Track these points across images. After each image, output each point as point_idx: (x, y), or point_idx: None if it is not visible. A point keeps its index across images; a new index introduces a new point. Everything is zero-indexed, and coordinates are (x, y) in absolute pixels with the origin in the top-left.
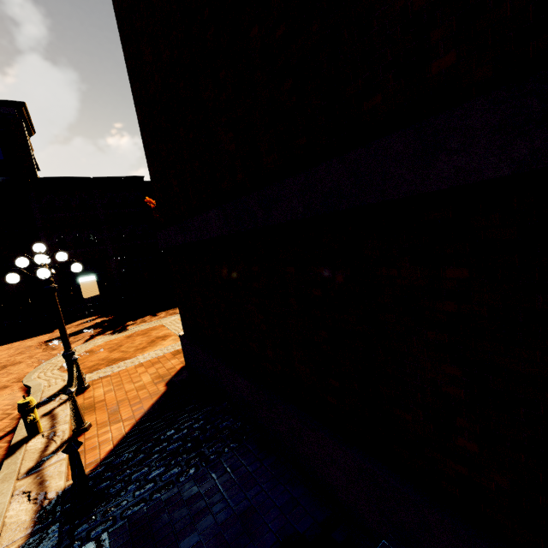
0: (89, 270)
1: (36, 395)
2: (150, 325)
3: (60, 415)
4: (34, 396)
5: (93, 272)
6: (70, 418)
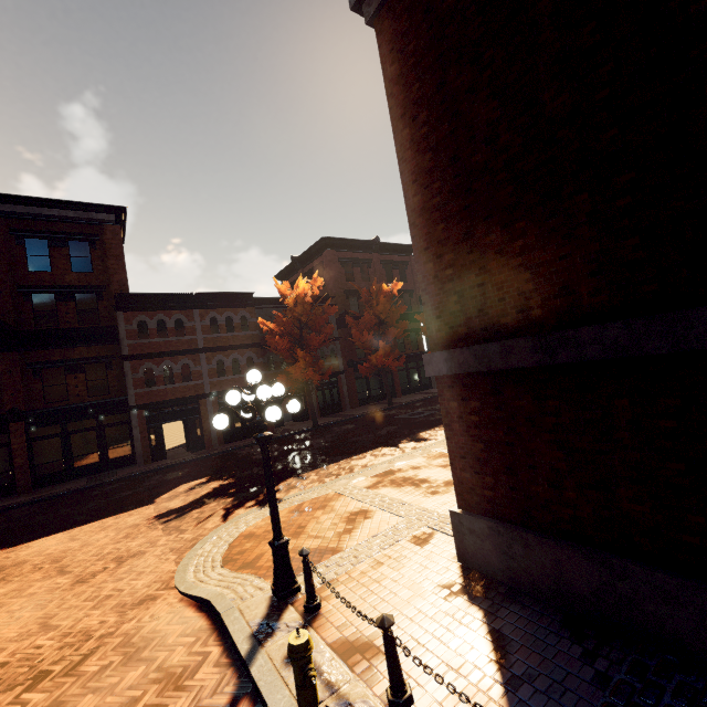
0: (178, 412)
1: (233, 616)
2: (316, 493)
3: (322, 663)
4: (233, 620)
5: (183, 416)
6: (345, 669)
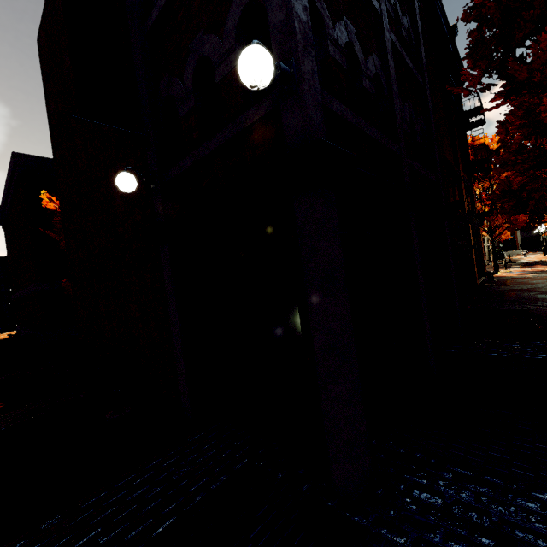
0: None
1: None
2: (14, 331)
3: None
4: None
5: None
6: None
